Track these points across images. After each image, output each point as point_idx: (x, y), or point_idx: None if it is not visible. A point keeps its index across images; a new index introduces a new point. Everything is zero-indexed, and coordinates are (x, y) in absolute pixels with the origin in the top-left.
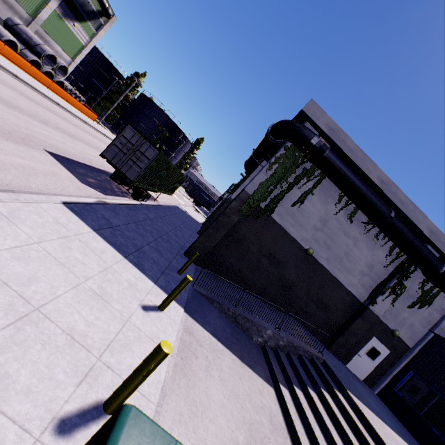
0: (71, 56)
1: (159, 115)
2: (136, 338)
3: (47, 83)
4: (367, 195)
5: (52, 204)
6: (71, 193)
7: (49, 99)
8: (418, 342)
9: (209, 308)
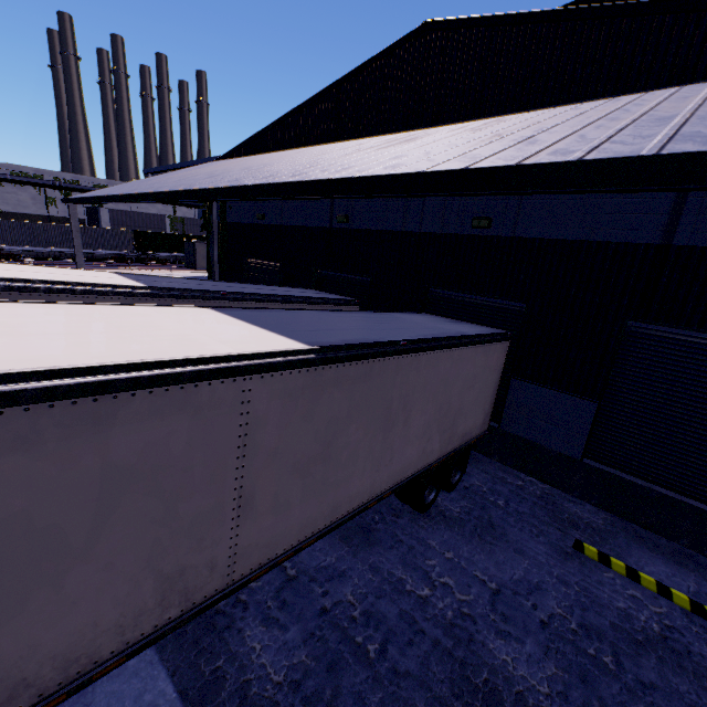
0: None
1: None
2: None
3: None
4: None
5: None
6: None
7: None
8: (85, 215)
9: None
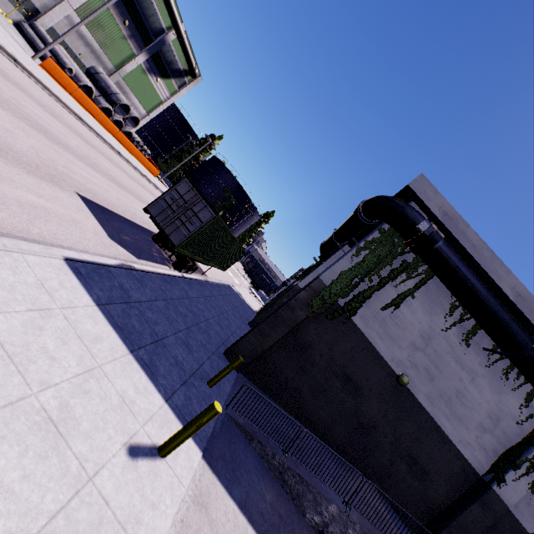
0: (147, 110)
1: (229, 181)
2: (91, 527)
3: (114, 131)
4: (497, 310)
5: (47, 258)
6: (88, 249)
7: (110, 146)
8: None
9: (244, 450)
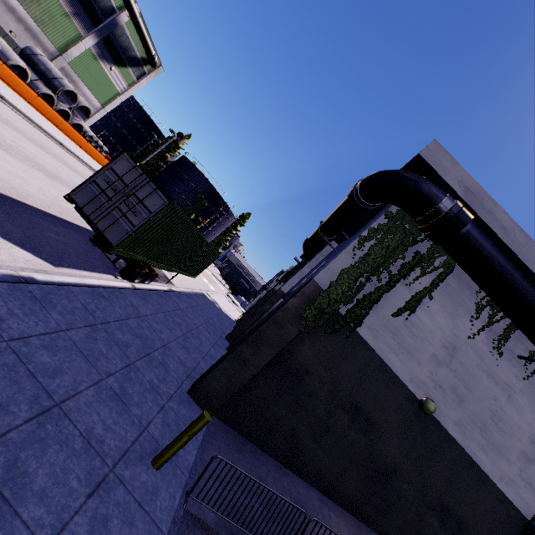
0: (102, 102)
1: (200, 181)
2: None
3: (57, 120)
4: None
5: None
6: None
7: (49, 135)
8: None
9: None
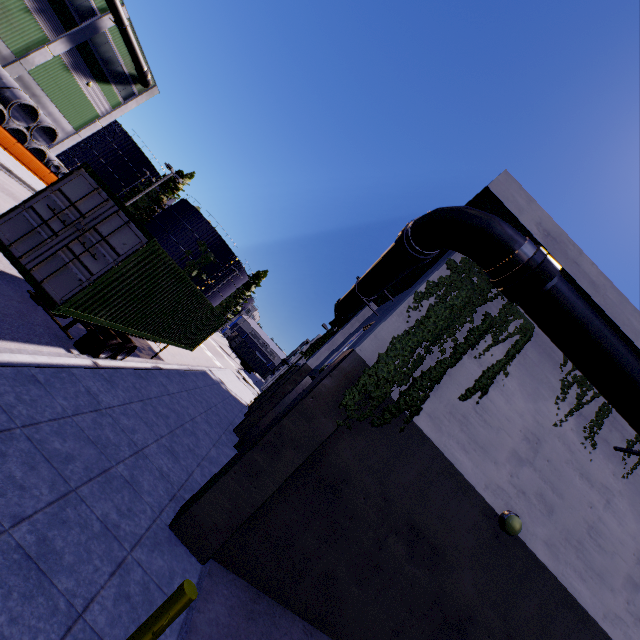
0: (76, 126)
1: (204, 230)
2: None
3: (6, 141)
4: None
5: None
6: None
7: None
8: None
9: None
